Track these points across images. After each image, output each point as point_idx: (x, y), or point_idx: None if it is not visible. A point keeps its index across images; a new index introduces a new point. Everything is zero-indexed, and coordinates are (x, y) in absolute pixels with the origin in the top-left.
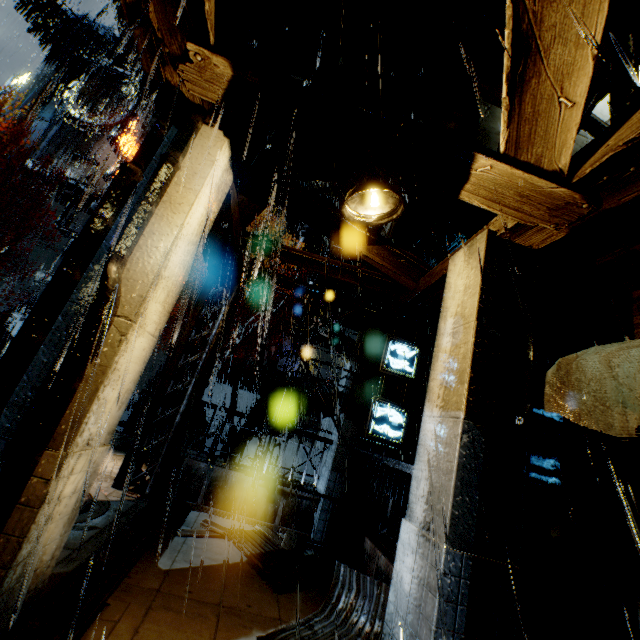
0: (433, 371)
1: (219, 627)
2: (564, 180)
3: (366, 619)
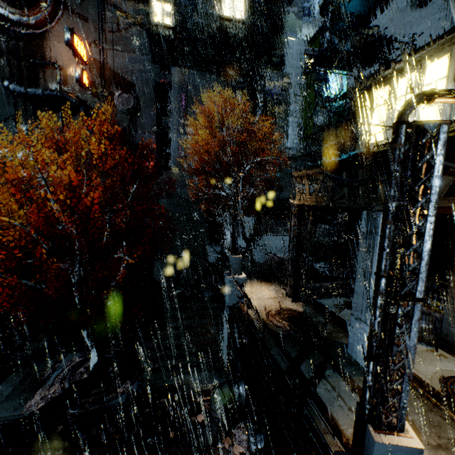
0: None
1: None
2: None
3: (425, 325)
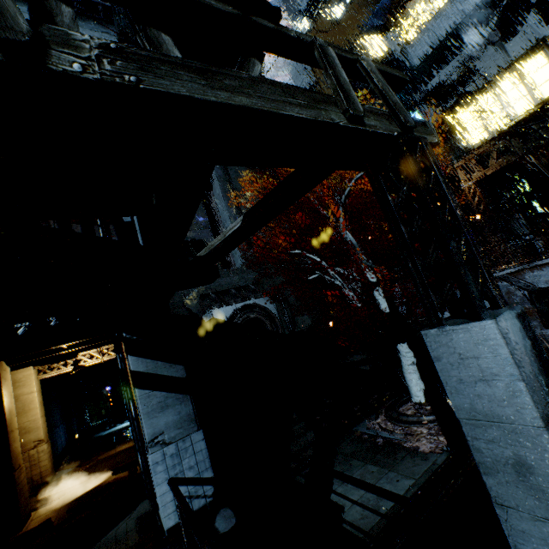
0: None
1: None
2: None
3: None
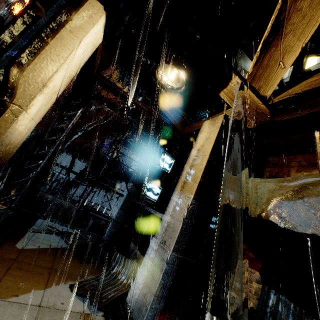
0: (183, 174)
1: (50, 279)
2: (265, 102)
3: (125, 277)
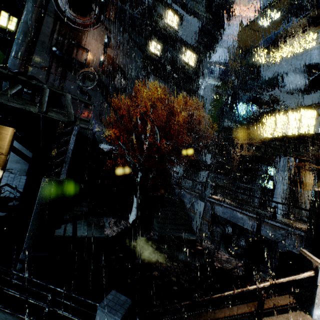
0: (302, 184)
1: None
2: None
3: None
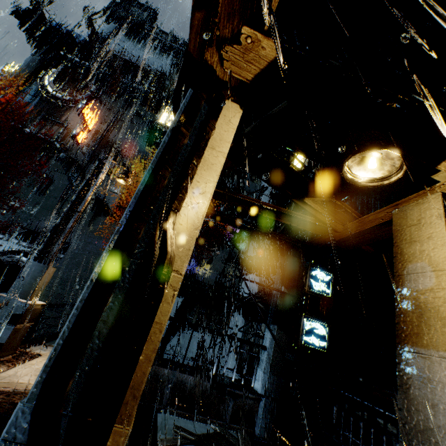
0: (399, 308)
1: None
2: None
3: None
